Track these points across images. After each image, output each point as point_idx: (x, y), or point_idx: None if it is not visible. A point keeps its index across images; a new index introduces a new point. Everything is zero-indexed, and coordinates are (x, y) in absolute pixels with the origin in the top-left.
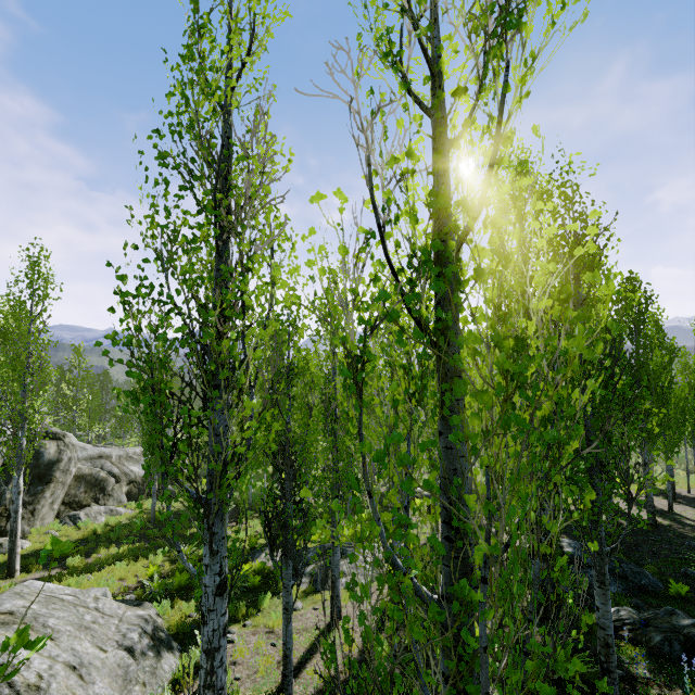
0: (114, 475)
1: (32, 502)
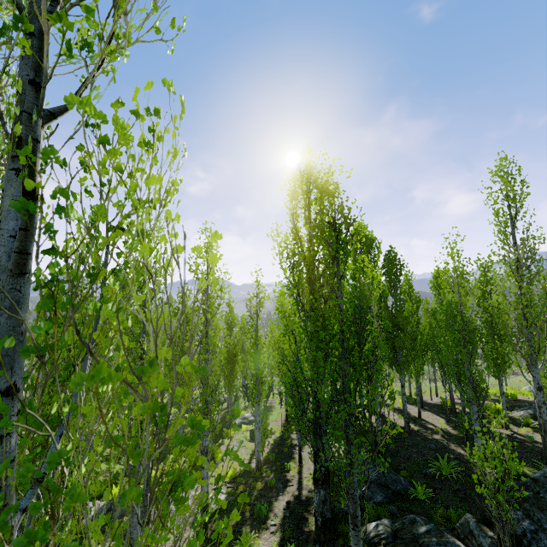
0: None
1: None
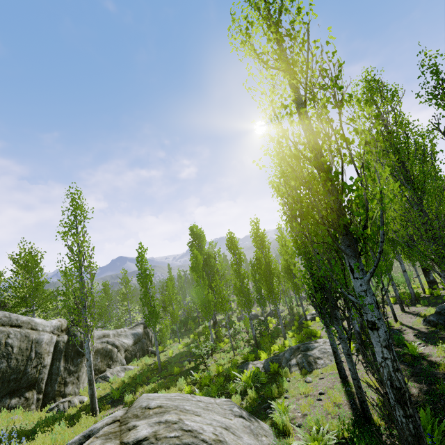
0: (116, 346)
1: (76, 371)
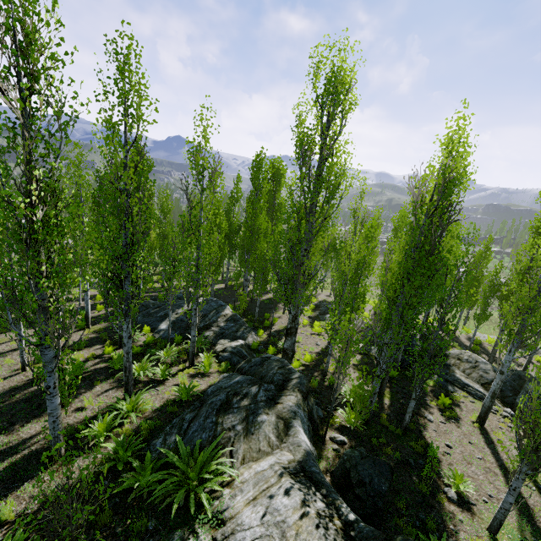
0: None
1: None
